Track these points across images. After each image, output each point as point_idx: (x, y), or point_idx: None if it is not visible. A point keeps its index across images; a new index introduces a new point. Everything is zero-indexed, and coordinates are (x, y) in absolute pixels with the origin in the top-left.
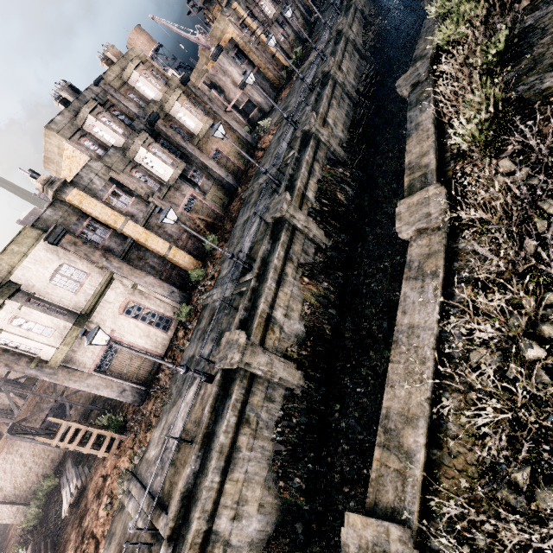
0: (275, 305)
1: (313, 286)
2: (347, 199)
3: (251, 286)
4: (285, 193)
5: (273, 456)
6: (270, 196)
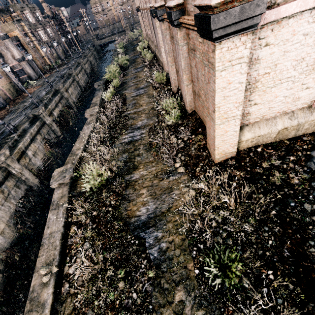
0: (28, 148)
1: (51, 148)
2: (74, 122)
3: (15, 138)
4: (42, 106)
5: (15, 212)
6: (31, 109)
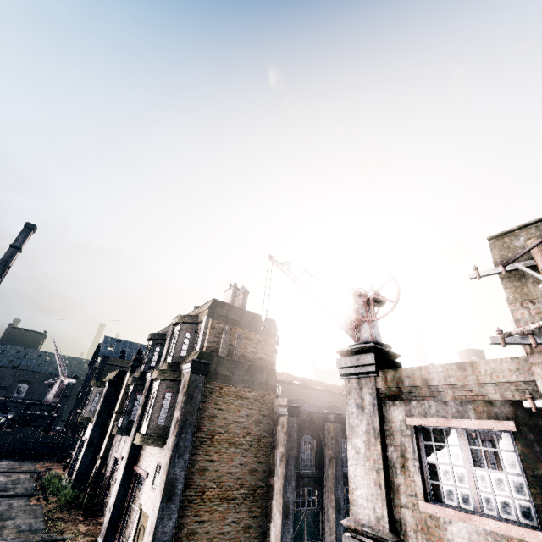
0: None
1: None
2: None
3: None
4: None
5: None
6: None
